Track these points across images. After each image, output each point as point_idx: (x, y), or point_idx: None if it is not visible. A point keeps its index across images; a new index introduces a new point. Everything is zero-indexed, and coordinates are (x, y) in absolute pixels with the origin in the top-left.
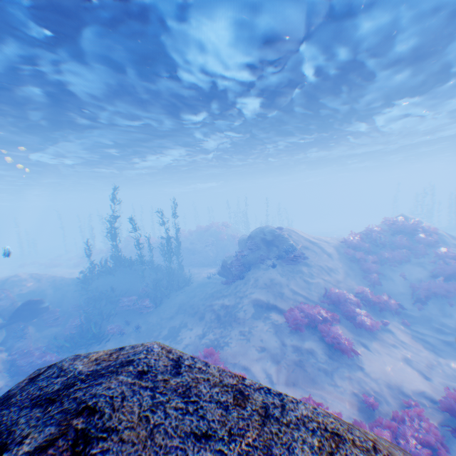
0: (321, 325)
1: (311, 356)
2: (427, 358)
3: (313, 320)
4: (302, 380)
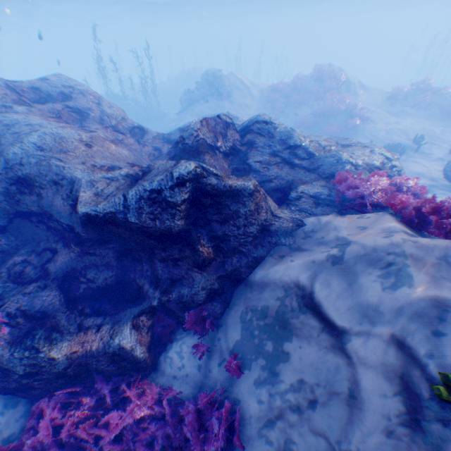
0: None
1: None
2: None
3: None
4: None
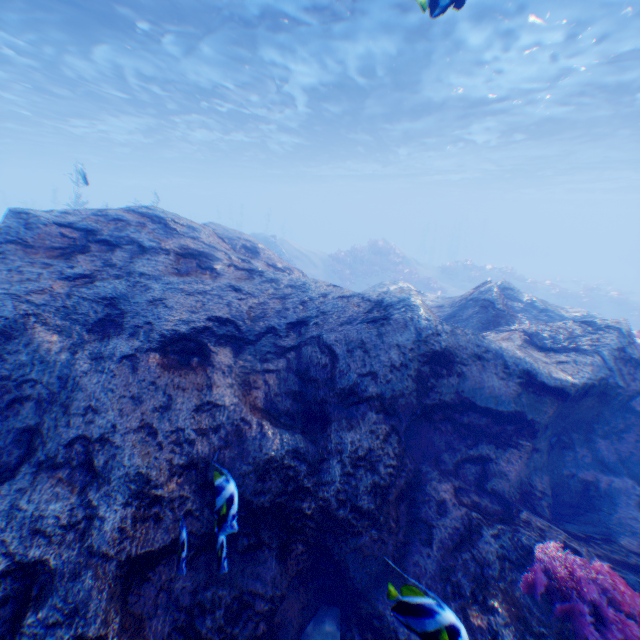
0: None
1: None
2: None
3: None
4: None
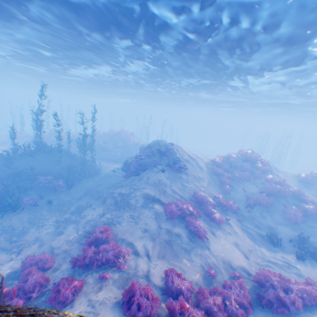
0: (188, 217)
1: (178, 238)
2: (248, 244)
3: (184, 213)
4: (169, 255)
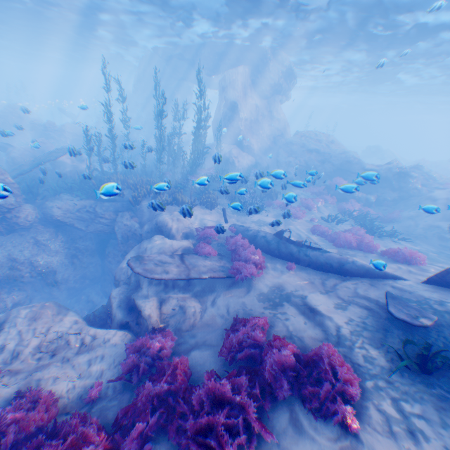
0: None
1: None
2: None
3: None
4: None
